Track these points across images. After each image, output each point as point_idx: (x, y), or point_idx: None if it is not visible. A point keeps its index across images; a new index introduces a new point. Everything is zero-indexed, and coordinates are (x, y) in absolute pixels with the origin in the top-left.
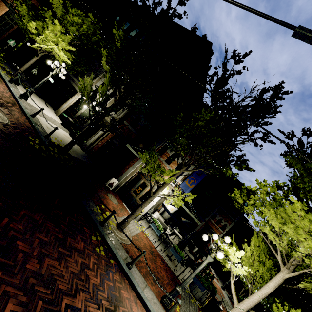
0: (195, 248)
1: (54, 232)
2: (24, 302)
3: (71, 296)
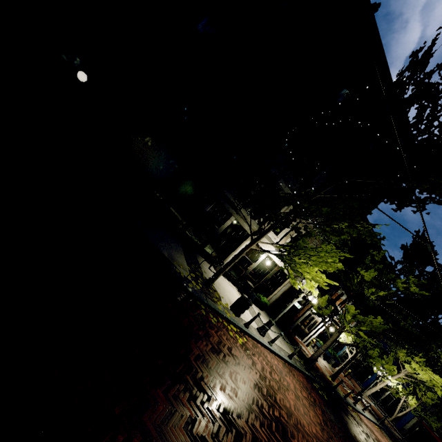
0: None
1: (373, 441)
2: None
3: None
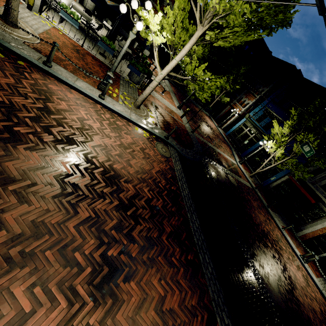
0: (135, 44)
1: None
2: None
3: None
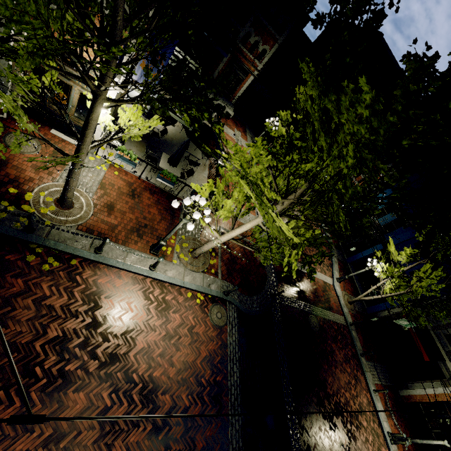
0: (213, 115)
1: None
2: None
3: (42, 336)
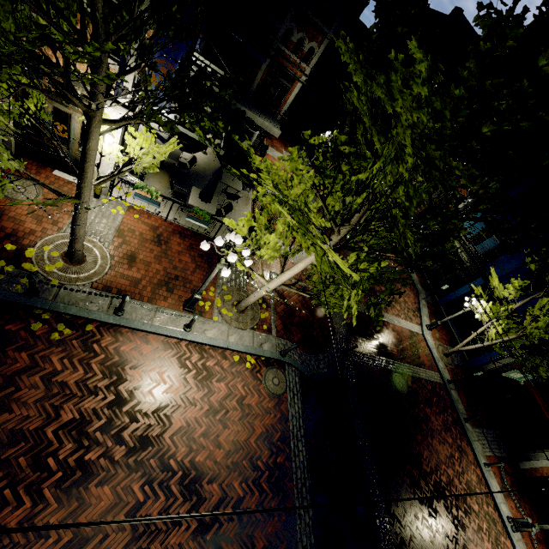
0: (254, 136)
1: None
2: (3, 475)
3: (54, 420)
